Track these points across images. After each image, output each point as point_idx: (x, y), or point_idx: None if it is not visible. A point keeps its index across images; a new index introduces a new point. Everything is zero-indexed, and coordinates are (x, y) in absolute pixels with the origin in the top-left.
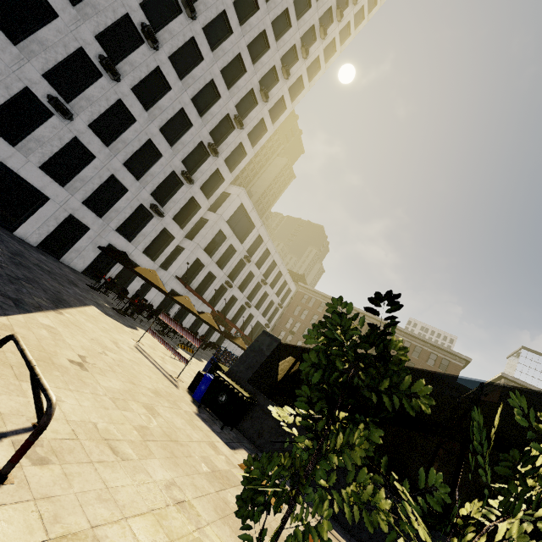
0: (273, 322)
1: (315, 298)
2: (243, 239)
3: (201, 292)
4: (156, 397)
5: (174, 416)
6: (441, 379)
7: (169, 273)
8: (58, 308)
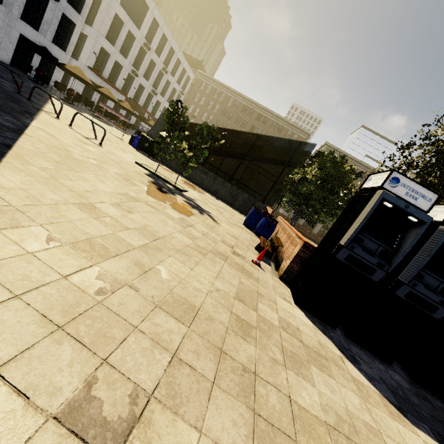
0: None
1: (211, 85)
2: (139, 23)
3: (112, 81)
4: (118, 142)
5: (128, 149)
6: (290, 147)
7: (81, 63)
8: (47, 101)
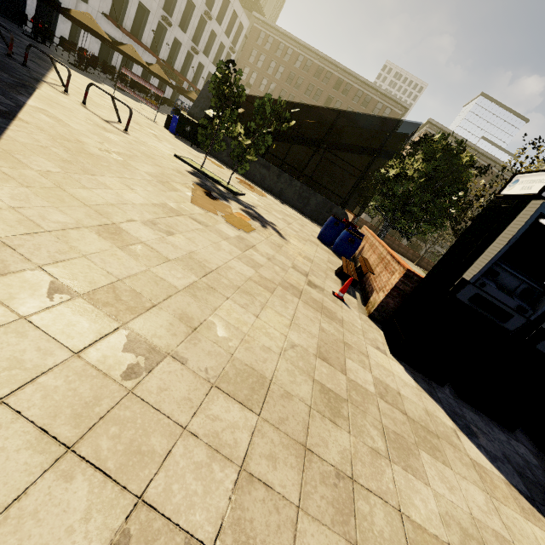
0: None
1: (273, 37)
2: None
3: (137, 35)
4: (150, 126)
5: (164, 135)
6: (379, 128)
7: (93, 7)
8: (51, 67)
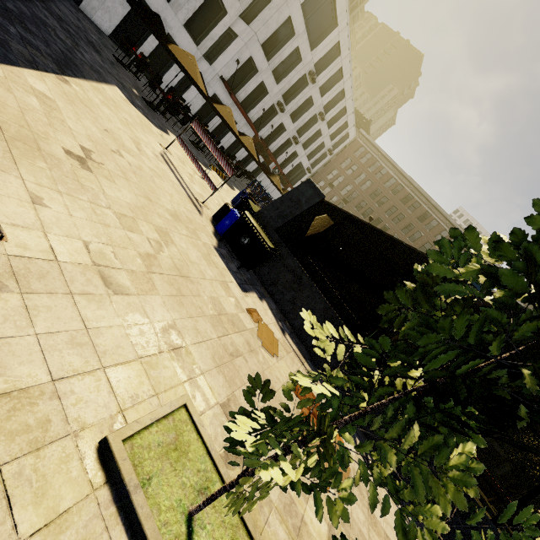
0: (316, 168)
1: (371, 154)
2: (315, 43)
3: (247, 108)
4: (173, 221)
5: (191, 247)
6: None
7: (214, 69)
8: (62, 73)
